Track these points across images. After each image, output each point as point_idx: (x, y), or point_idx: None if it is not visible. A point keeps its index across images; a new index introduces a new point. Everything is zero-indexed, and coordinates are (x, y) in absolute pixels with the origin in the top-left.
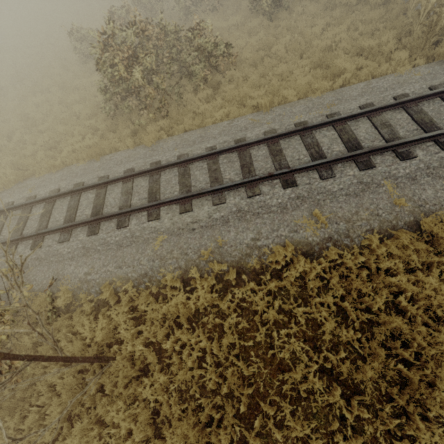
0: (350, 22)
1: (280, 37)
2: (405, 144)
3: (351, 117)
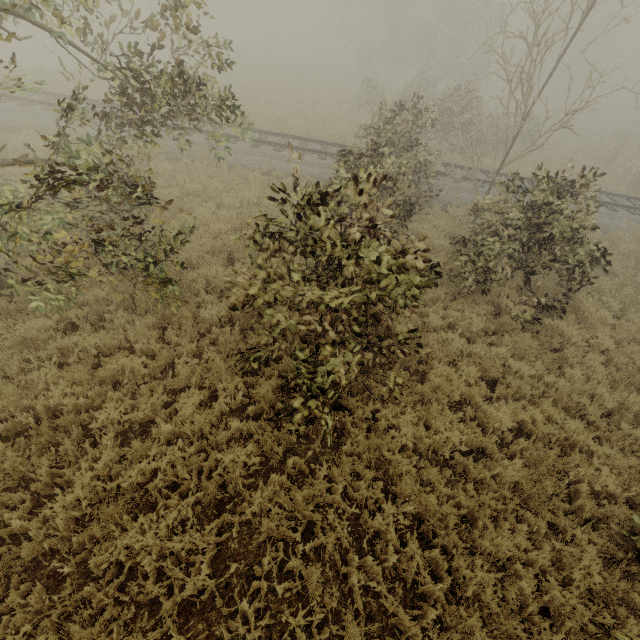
0: (580, 167)
1: (532, 154)
2: (633, 209)
3: (599, 193)
